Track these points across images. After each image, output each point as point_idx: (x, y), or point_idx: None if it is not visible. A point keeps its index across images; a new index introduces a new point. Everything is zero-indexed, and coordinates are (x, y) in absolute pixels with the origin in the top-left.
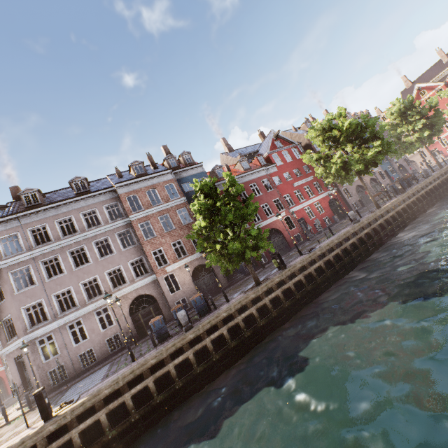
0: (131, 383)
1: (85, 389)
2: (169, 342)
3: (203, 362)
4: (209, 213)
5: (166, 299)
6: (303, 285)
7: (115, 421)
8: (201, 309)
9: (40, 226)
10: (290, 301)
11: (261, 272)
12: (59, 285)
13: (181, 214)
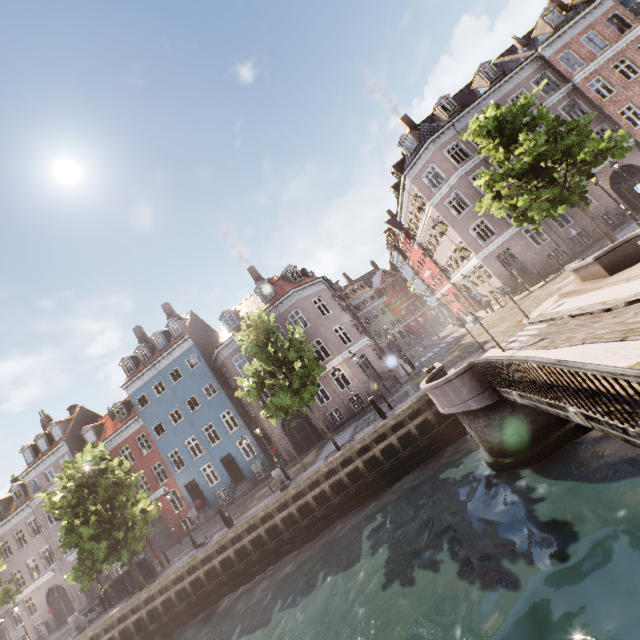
0: None
1: None
2: None
3: None
4: None
5: None
6: None
7: None
8: None
9: None
10: None
11: None
12: None
13: None
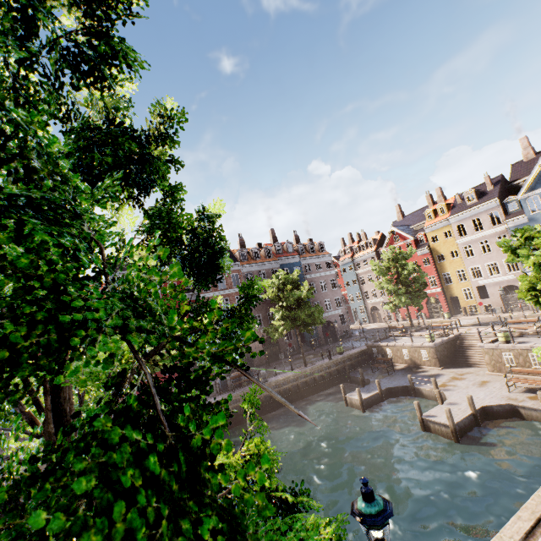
0: None
1: None
2: None
3: None
4: None
5: None
6: None
7: None
8: None
9: None
10: None
11: None
12: None
13: None
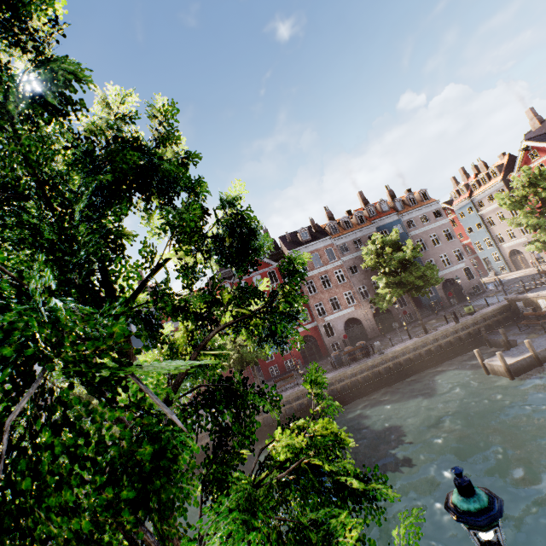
0: None
1: None
2: None
3: None
4: None
5: None
6: None
7: None
8: None
9: None
10: None
11: None
12: None
13: None
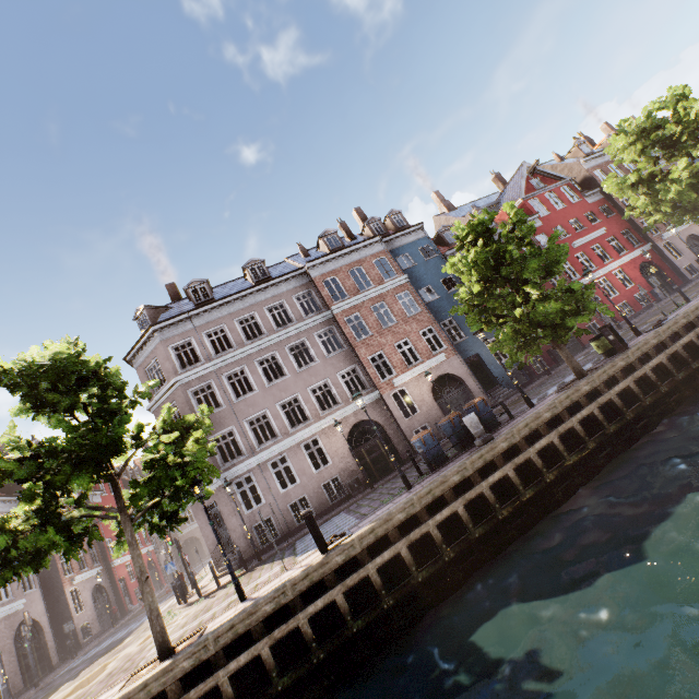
0: (429, 509)
1: (339, 531)
2: (460, 460)
3: (527, 485)
4: (490, 268)
5: (400, 426)
6: (667, 373)
7: (418, 560)
8: (487, 421)
9: (217, 328)
10: (651, 396)
11: (549, 379)
12: (251, 407)
13: (403, 301)
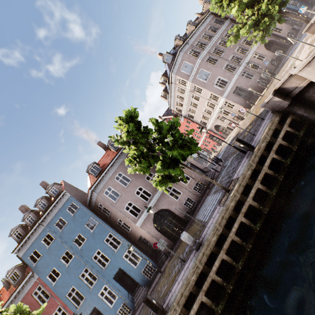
0: None
1: None
2: None
3: None
4: None
5: (280, 36)
6: None
7: None
8: None
9: (196, 43)
10: None
11: None
12: (227, 56)
13: None
